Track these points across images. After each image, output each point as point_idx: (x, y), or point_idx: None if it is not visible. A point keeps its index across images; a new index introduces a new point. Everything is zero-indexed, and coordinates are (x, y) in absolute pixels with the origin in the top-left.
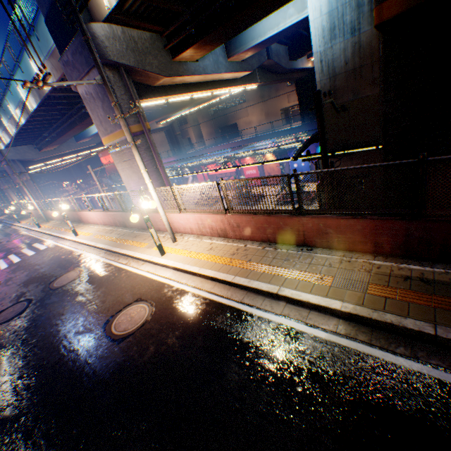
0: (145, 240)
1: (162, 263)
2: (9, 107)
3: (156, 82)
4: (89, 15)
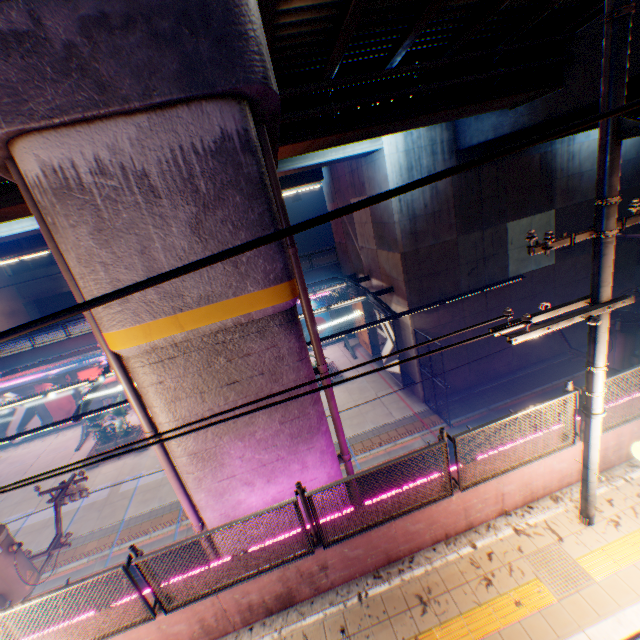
0: (497, 581)
1: None
2: None
3: None
4: None
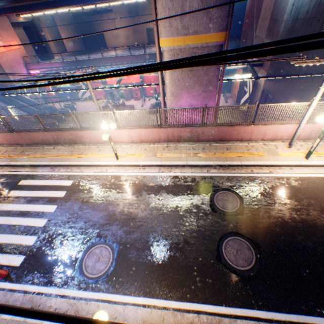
0: (251, 150)
1: (320, 165)
2: None
3: None
4: None
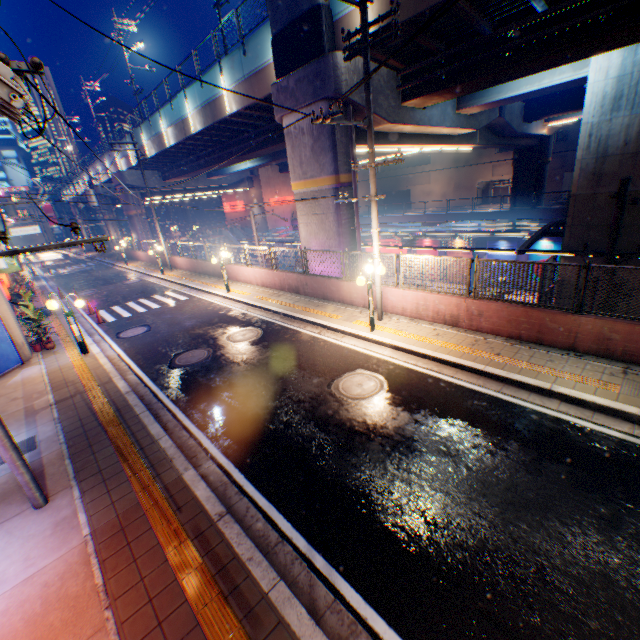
0: (335, 312)
1: (375, 339)
2: (160, 123)
3: (374, 127)
4: (332, 42)
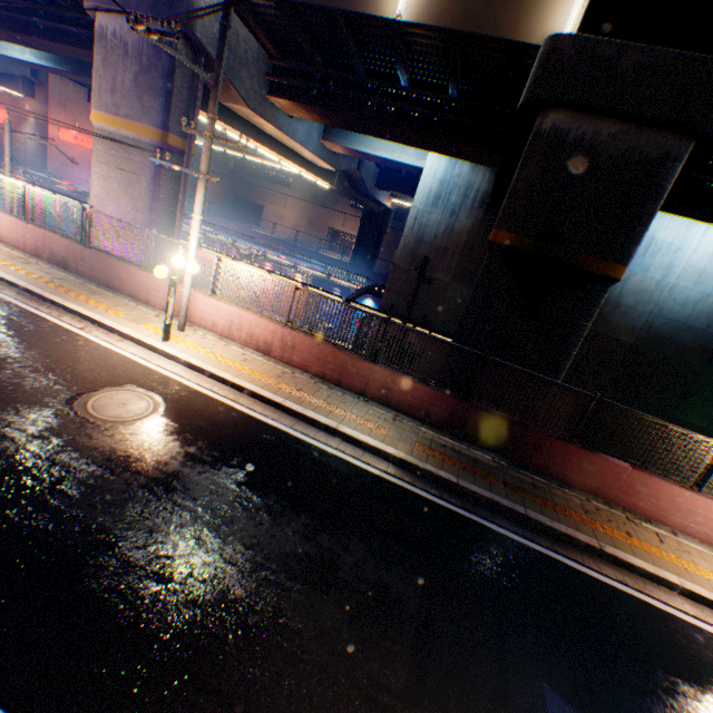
0: (120, 307)
1: (167, 352)
2: None
3: (231, 103)
4: None
